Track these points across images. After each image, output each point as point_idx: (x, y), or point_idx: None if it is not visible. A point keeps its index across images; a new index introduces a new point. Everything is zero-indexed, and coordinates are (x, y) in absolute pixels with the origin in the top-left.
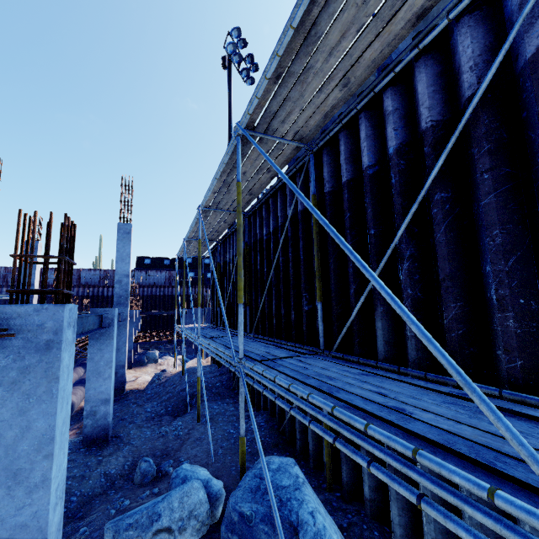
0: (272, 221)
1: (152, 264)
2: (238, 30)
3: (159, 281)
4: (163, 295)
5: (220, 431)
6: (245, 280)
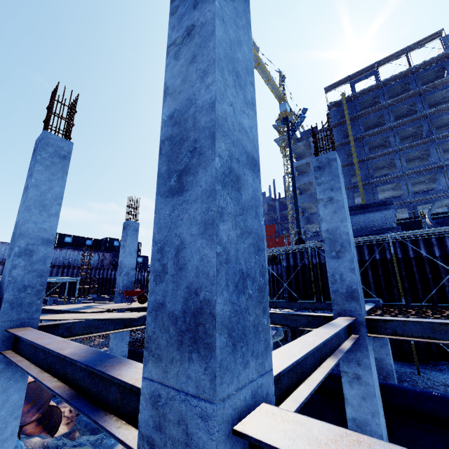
0: (437, 250)
1: (73, 242)
2: (305, 110)
3: (92, 263)
4: (102, 277)
5: (446, 376)
6: (384, 279)
